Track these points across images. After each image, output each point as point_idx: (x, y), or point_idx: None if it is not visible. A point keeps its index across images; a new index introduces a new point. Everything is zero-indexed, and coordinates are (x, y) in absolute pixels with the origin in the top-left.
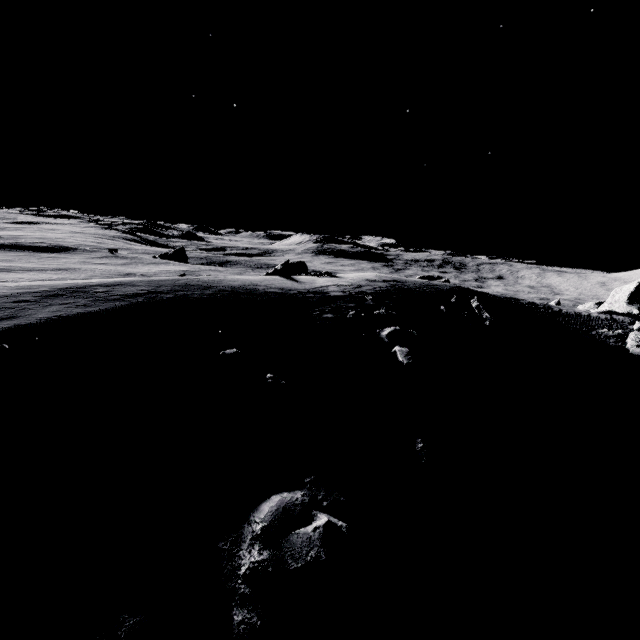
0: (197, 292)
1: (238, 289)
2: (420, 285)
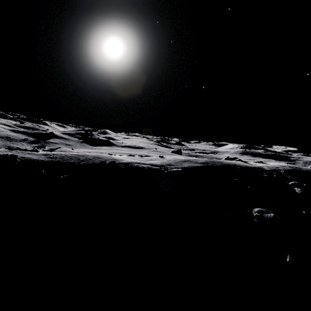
0: (218, 163)
1: (230, 164)
2: (309, 170)
